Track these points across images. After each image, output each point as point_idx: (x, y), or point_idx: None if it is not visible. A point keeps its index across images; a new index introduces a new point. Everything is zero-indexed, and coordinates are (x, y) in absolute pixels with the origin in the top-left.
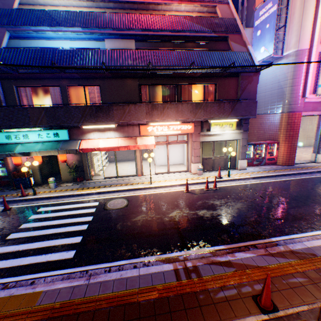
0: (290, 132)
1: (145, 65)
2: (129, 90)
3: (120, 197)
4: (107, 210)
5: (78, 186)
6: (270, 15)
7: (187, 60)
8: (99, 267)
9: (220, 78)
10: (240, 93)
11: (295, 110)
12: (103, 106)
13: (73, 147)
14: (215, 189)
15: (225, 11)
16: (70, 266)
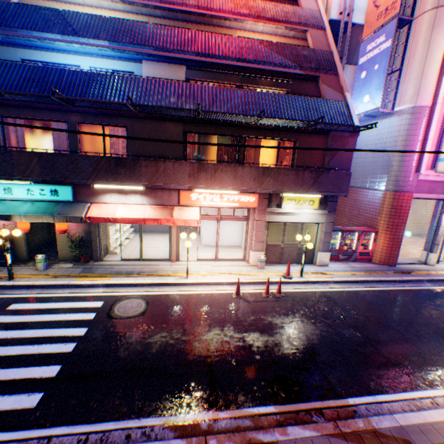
0: (394, 219)
1: (195, 106)
2: (170, 137)
3: (137, 296)
4: (111, 319)
5: (80, 270)
6: (381, 53)
7: (257, 105)
8: (71, 432)
9: (302, 135)
10: (328, 159)
11: (404, 189)
12: (127, 159)
13: (78, 213)
14: (278, 296)
15: (319, 39)
16: (26, 425)
